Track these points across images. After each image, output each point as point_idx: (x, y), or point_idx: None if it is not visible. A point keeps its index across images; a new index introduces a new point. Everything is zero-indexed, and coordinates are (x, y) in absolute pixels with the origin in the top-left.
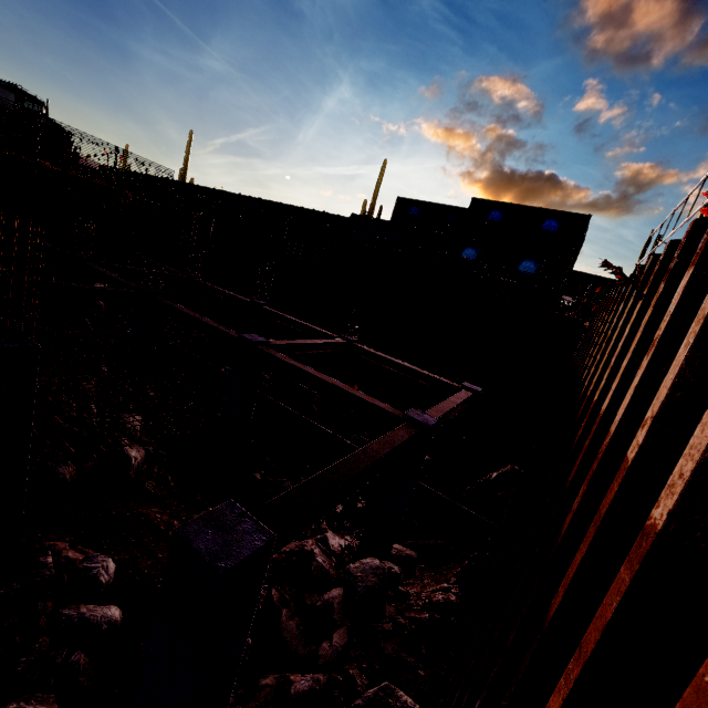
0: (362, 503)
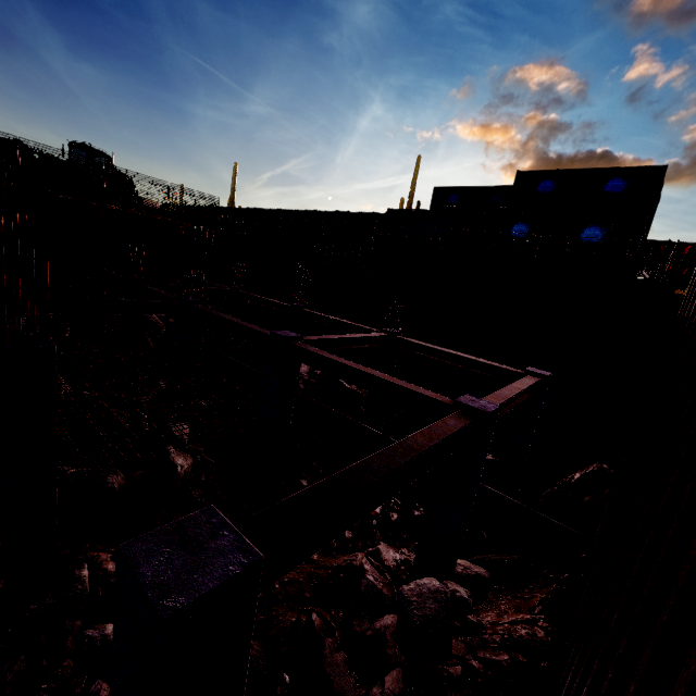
0: (419, 511)
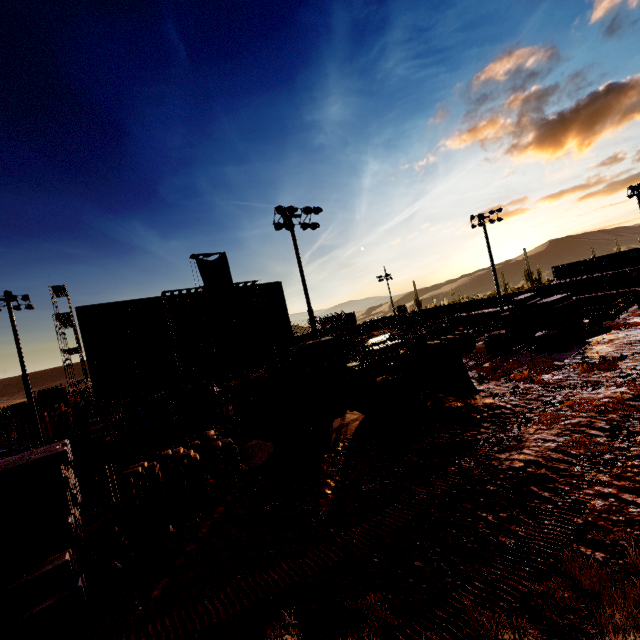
0: None
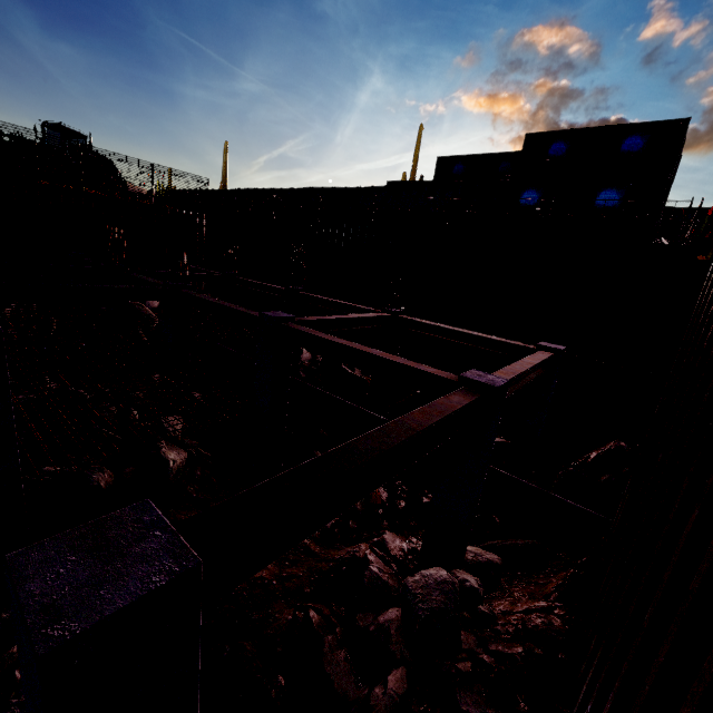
0: (428, 498)
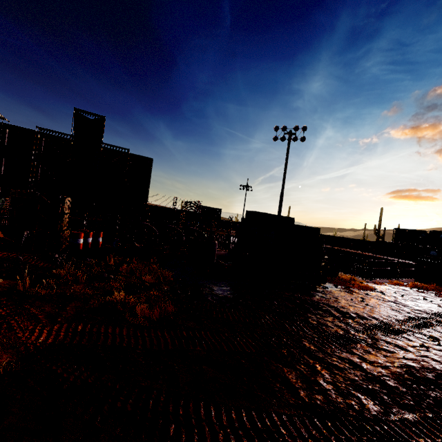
0: None
